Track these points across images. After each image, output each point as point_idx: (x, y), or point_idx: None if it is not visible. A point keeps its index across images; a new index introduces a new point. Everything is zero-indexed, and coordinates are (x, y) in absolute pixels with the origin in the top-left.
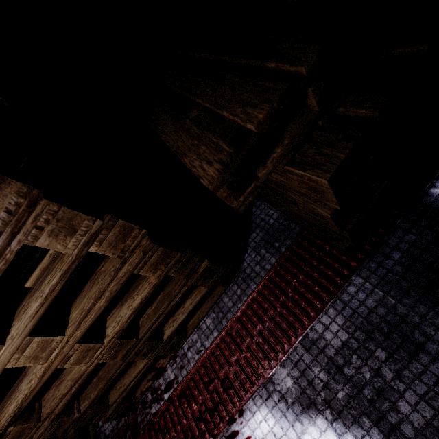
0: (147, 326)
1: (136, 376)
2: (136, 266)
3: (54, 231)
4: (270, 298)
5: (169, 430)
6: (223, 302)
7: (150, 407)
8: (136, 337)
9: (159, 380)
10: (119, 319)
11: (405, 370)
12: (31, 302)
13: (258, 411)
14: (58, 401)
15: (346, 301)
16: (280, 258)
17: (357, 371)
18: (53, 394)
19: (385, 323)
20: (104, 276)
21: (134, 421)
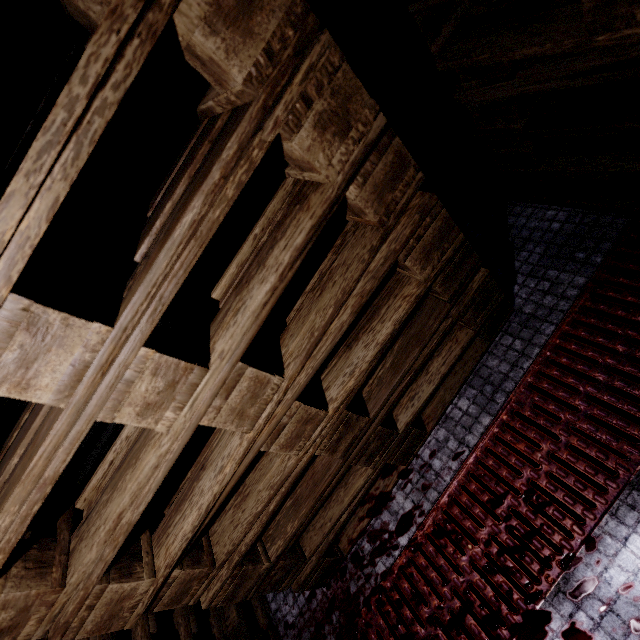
0: (383, 394)
1: (351, 501)
2: (405, 243)
3: (322, 118)
4: (595, 339)
5: (425, 598)
6: (489, 368)
7: (372, 563)
8: (365, 415)
9: (381, 516)
10: (351, 368)
11: None
12: (251, 292)
13: (634, 535)
14: (246, 528)
15: None
16: (596, 273)
17: None
18: (233, 520)
19: None
20: (347, 269)
21: (342, 593)
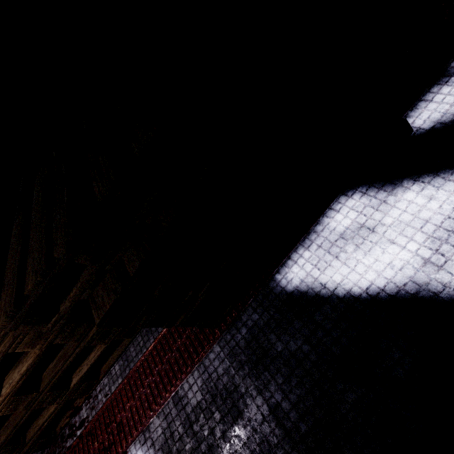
0: (47, 381)
1: (49, 417)
2: (10, 347)
3: None
4: (161, 354)
5: None
6: (130, 351)
7: (66, 441)
8: (36, 391)
9: (76, 417)
10: (11, 381)
11: (228, 431)
12: None
13: None
14: None
15: (206, 366)
16: None
17: (201, 428)
18: None
19: (225, 390)
20: None
21: (53, 453)
